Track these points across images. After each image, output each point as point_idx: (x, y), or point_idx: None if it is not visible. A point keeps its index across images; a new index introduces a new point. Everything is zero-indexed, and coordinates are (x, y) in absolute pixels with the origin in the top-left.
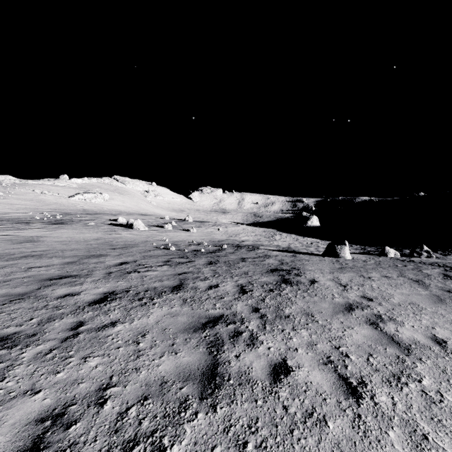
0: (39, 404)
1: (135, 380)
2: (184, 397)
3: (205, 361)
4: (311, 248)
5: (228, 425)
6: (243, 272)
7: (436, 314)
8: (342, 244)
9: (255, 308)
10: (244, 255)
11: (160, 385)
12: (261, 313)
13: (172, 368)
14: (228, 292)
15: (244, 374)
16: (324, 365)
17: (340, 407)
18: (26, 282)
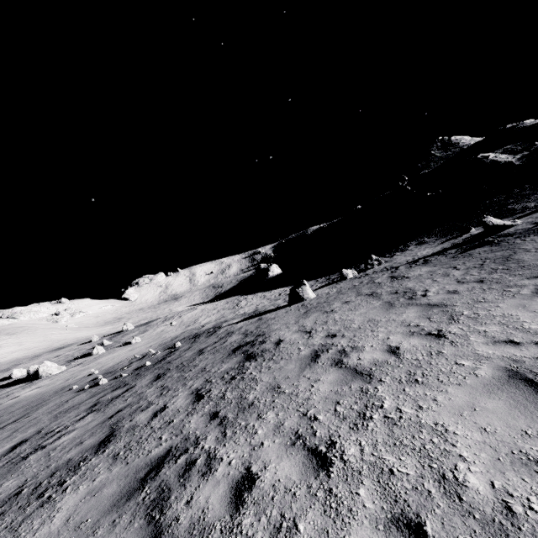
0: None
1: None
2: None
3: None
4: (279, 301)
5: None
6: (199, 371)
7: (389, 322)
8: (301, 285)
9: (213, 413)
10: (203, 345)
11: None
12: (221, 417)
13: None
14: (179, 408)
15: (197, 525)
16: (292, 446)
17: (310, 494)
18: None
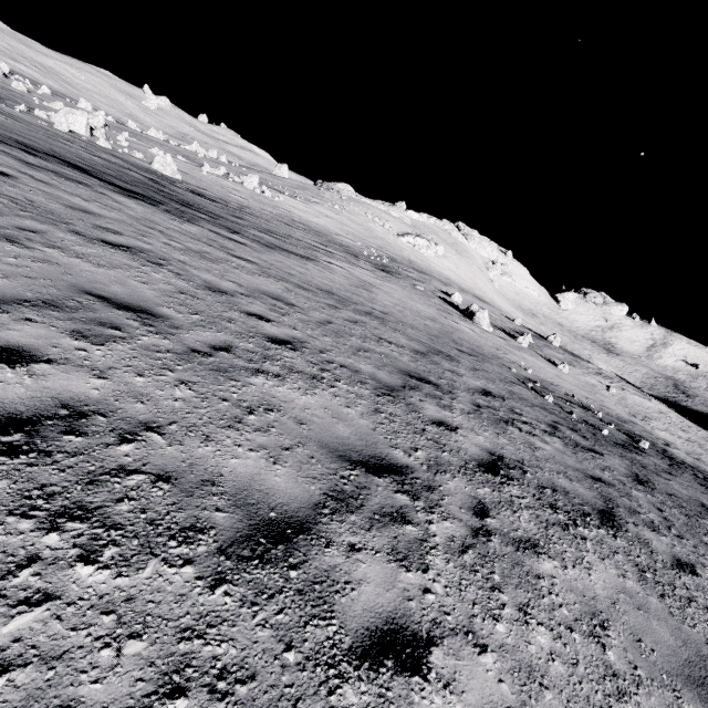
0: (497, 688)
1: None
2: None
3: None
4: None
5: None
6: None
7: None
8: None
9: None
10: (702, 496)
11: None
12: None
13: None
14: None
15: None
16: None
17: None
18: (386, 365)
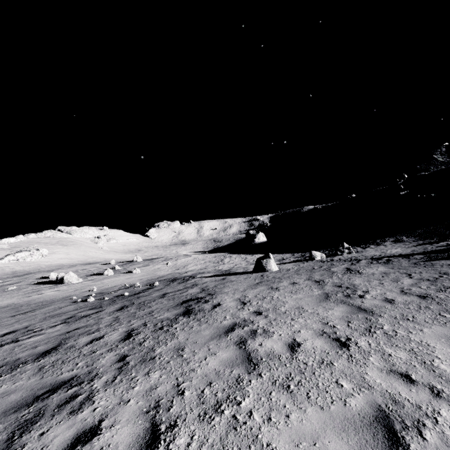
0: None
1: None
2: None
3: None
4: (252, 266)
5: None
6: (148, 312)
7: (313, 314)
8: (267, 257)
9: (123, 356)
10: (170, 289)
11: None
12: (125, 362)
13: None
14: (108, 342)
15: None
16: (145, 414)
17: None
18: None
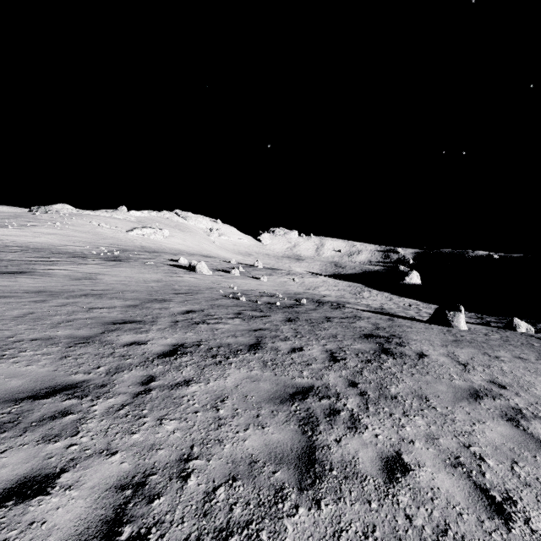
0: (117, 468)
1: (219, 454)
2: (279, 485)
3: (298, 441)
4: (411, 312)
5: (338, 529)
6: (330, 335)
7: None
8: (455, 309)
9: (351, 381)
10: (329, 313)
11: (249, 464)
12: (360, 389)
13: (261, 445)
14: (315, 357)
15: (349, 465)
16: (452, 467)
17: (483, 529)
18: (89, 324)
